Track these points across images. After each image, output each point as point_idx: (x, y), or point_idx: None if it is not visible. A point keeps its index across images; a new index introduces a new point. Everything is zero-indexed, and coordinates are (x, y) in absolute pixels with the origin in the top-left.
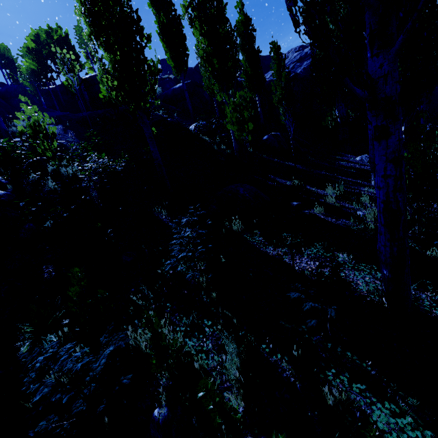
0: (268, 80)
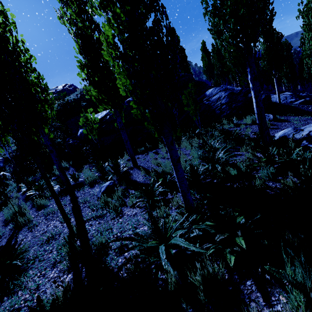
0: None
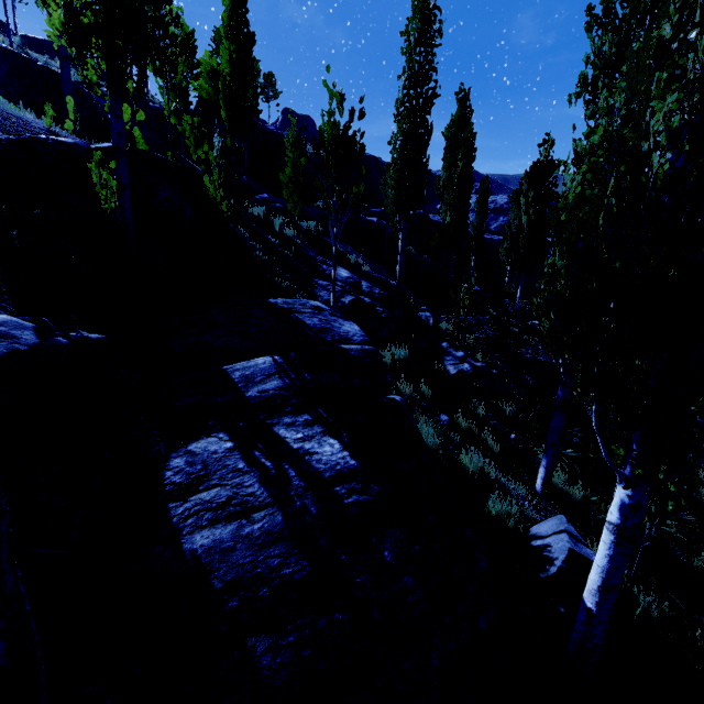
0: (489, 238)
